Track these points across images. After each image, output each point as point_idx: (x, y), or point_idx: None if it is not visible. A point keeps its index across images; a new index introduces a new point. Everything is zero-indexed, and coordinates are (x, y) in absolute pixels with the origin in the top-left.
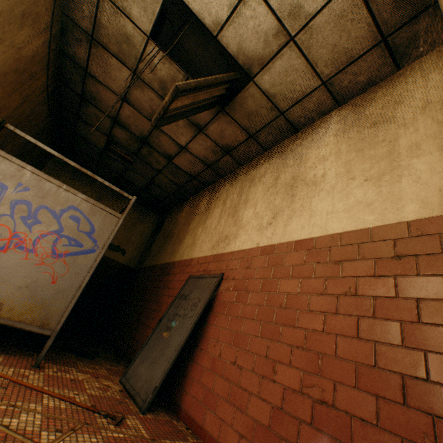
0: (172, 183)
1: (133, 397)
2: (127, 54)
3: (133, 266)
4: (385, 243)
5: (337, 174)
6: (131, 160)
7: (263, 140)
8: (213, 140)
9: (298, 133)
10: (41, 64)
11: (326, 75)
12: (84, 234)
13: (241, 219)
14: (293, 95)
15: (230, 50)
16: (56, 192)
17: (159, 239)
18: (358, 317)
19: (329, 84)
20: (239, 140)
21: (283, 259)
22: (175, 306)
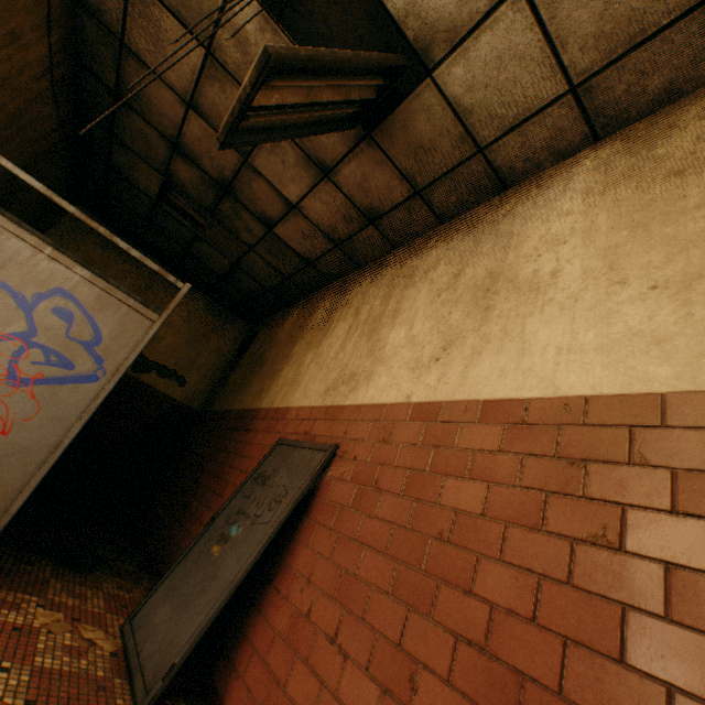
0: (273, 271)
1: (132, 675)
2: (194, 8)
3: (196, 406)
4: (703, 436)
5: (585, 271)
6: (204, 224)
7: (439, 203)
8: (347, 195)
9: (508, 193)
10: (33, 16)
11: (580, 71)
12: (78, 345)
13: (384, 344)
14: (508, 111)
15: (392, 7)
16: (30, 260)
17: (243, 366)
18: (623, 607)
19: (585, 90)
20: (395, 198)
21: (455, 435)
22: (244, 494)
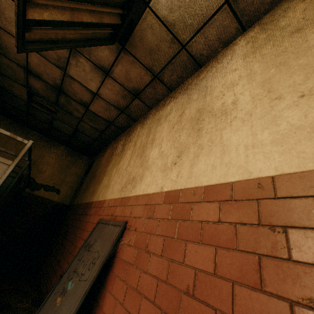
0: (94, 130)
1: None
2: None
3: (67, 203)
4: None
5: (253, 96)
6: (55, 110)
7: (168, 80)
8: (121, 83)
9: (202, 69)
10: None
11: None
12: None
13: (148, 159)
14: (194, 21)
15: None
16: None
17: (87, 179)
18: None
19: (233, 1)
20: (145, 81)
21: (190, 211)
22: (78, 258)
